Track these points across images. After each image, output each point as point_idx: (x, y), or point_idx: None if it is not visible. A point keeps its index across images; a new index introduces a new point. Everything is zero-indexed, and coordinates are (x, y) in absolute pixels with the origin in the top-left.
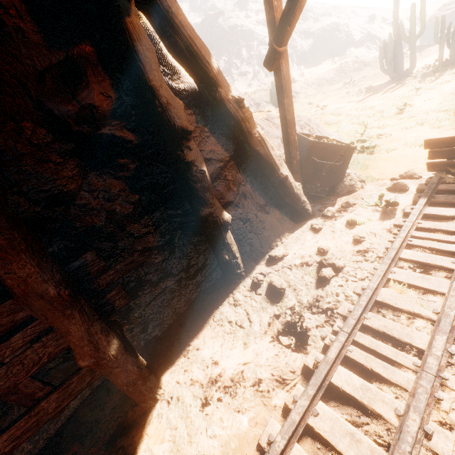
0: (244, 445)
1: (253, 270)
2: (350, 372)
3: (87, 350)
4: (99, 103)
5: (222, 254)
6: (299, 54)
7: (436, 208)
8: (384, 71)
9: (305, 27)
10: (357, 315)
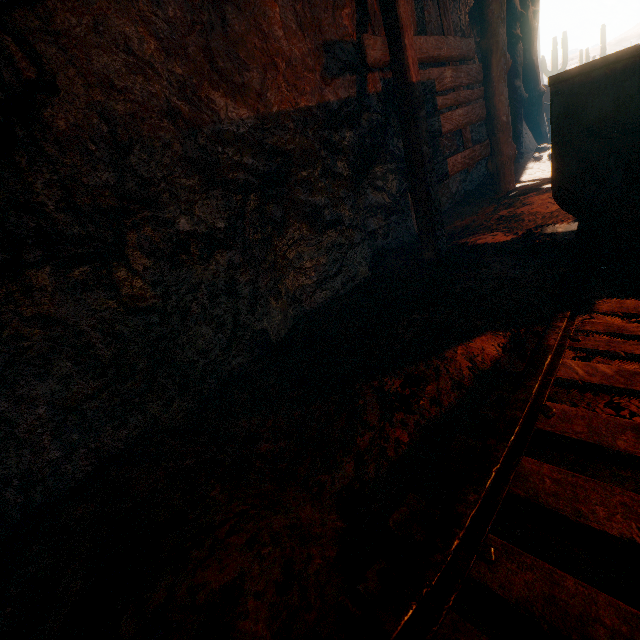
0: None
1: (527, 157)
2: None
3: (507, 110)
4: None
5: (519, 127)
6: None
7: None
8: None
9: None
10: None
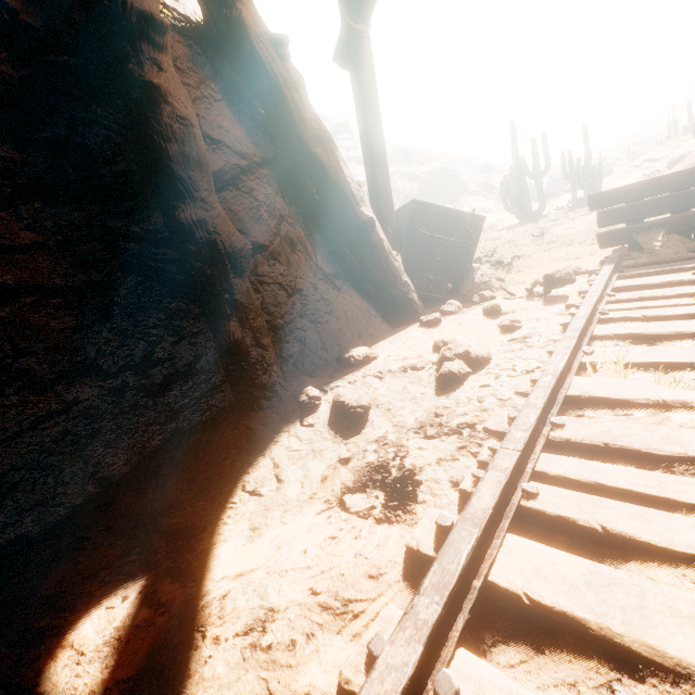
0: None
1: (302, 386)
2: (542, 545)
3: None
4: None
5: (228, 326)
6: (402, 197)
7: (630, 280)
8: (509, 210)
9: (408, 169)
10: (533, 415)
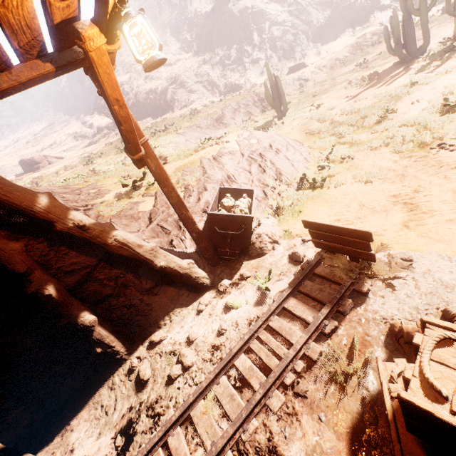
0: None
1: (136, 352)
2: None
3: None
4: None
5: (94, 348)
6: (315, 29)
7: (295, 302)
8: (392, 52)
9: None
10: (162, 432)
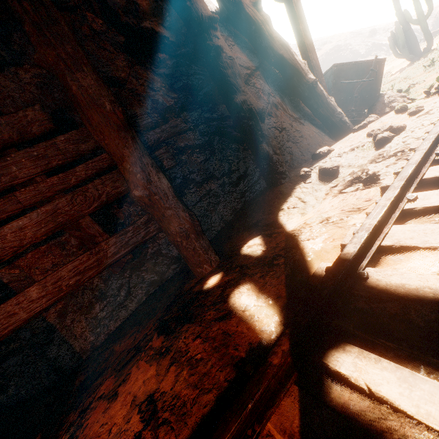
0: (323, 255)
1: (297, 172)
2: None
3: (139, 178)
4: (141, 2)
5: (262, 146)
6: None
7: None
8: (399, 56)
9: None
10: (437, 131)
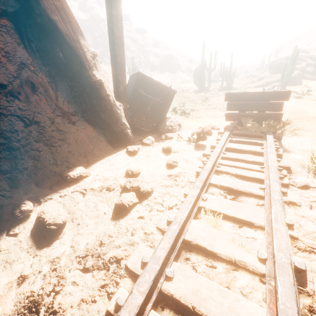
0: None
1: (26, 195)
2: None
3: None
4: None
5: None
6: (151, 64)
7: (234, 144)
8: (196, 84)
9: (156, 51)
10: (153, 273)
